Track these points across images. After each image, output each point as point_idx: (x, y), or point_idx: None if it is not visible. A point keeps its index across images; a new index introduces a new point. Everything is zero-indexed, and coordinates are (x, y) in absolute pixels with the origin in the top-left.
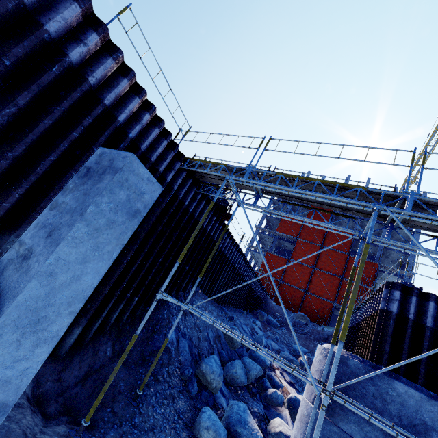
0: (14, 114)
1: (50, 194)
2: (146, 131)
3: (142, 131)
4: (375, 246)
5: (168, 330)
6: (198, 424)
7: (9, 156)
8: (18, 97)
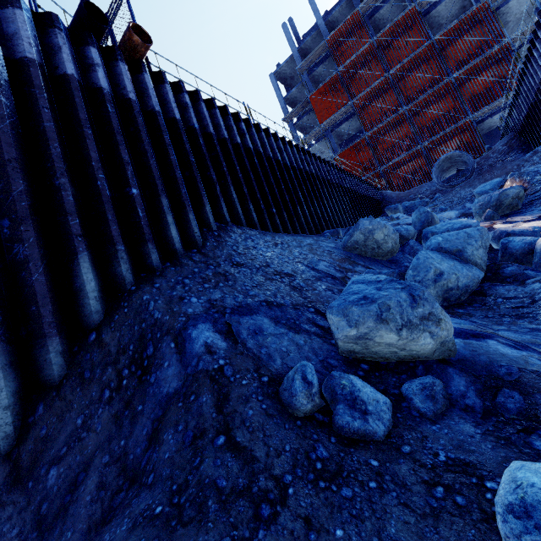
0: None
1: None
2: None
3: None
4: None
5: (182, 335)
6: None
7: None
8: None
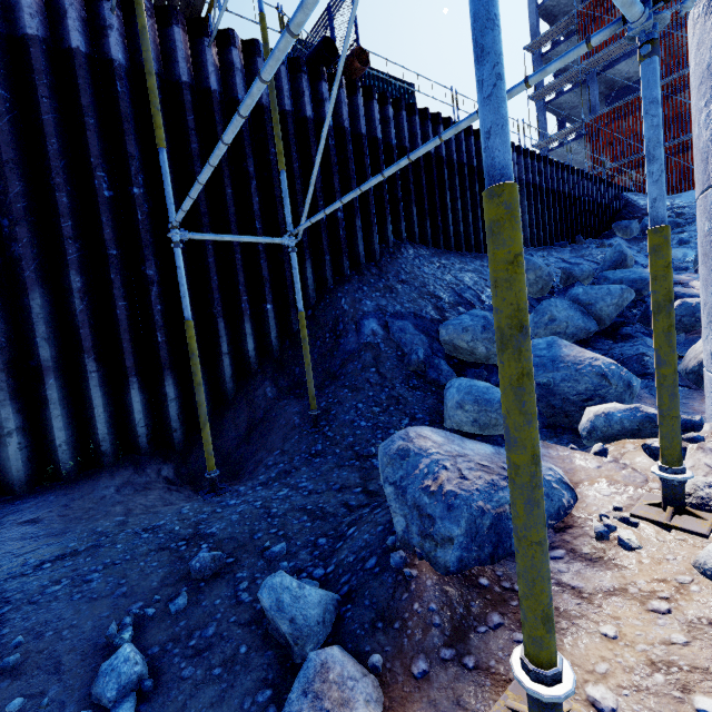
0: None
1: None
2: None
3: None
4: None
5: (359, 322)
6: (446, 410)
7: None
8: None
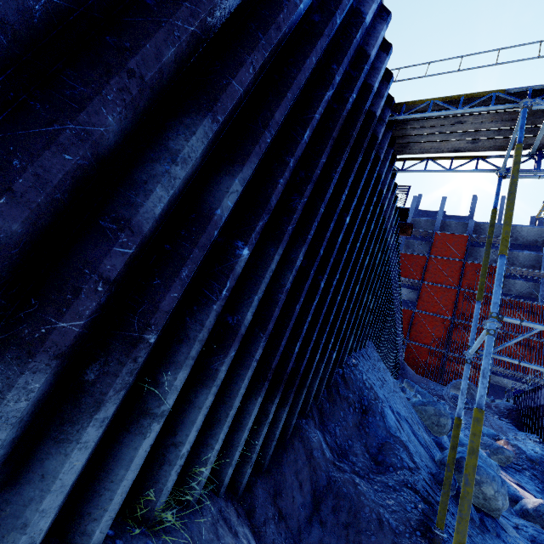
0: None
1: (286, 93)
2: (372, 28)
3: (367, 26)
4: (536, 283)
5: (383, 408)
6: None
7: None
8: None
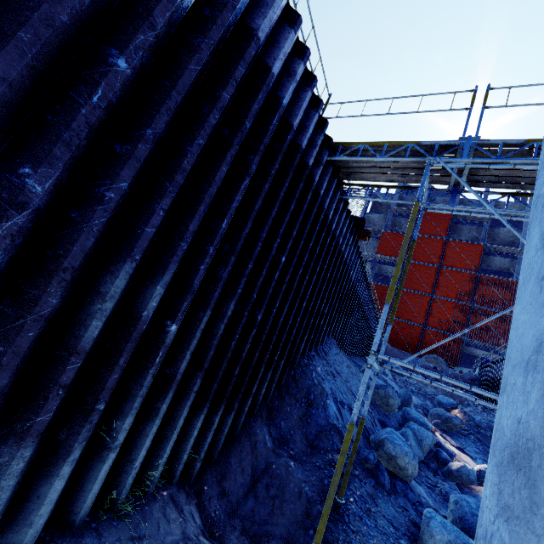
0: (148, 48)
1: (199, 207)
2: (296, 97)
3: (291, 97)
4: (513, 260)
5: (326, 401)
6: (430, 537)
7: (148, 135)
8: (154, 9)
